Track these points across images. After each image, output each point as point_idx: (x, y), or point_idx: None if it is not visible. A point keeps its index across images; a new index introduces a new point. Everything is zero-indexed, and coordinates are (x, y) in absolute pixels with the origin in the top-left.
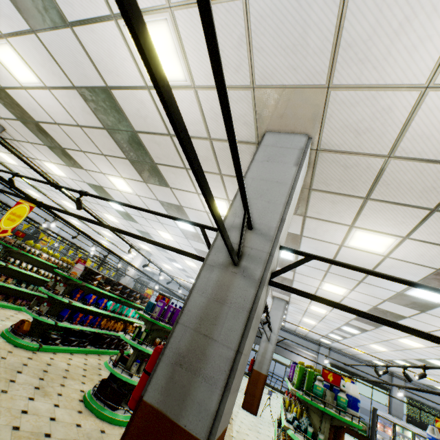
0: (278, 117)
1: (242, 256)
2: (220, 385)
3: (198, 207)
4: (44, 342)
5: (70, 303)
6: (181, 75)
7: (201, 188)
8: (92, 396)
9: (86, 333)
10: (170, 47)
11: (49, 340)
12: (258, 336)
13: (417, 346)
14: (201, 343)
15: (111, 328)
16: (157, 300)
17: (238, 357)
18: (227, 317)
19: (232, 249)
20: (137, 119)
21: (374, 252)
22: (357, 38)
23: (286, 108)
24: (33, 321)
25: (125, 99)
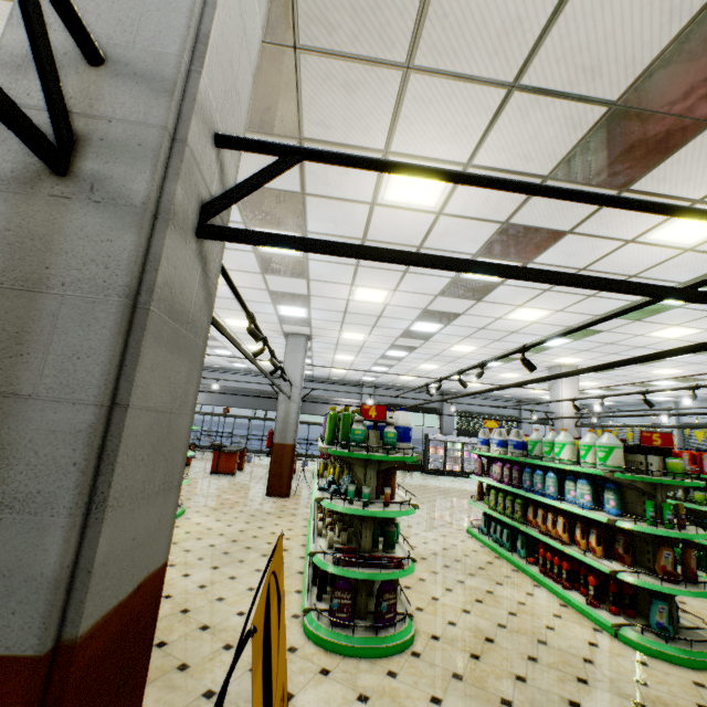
0: None
1: (80, 147)
2: (65, 504)
3: None
4: None
5: None
6: None
7: None
8: None
9: None
10: None
11: None
12: (274, 398)
13: (470, 351)
14: None
15: None
16: None
17: (119, 420)
18: (57, 327)
19: None
20: None
21: (423, 209)
22: None
23: None
24: None
25: None
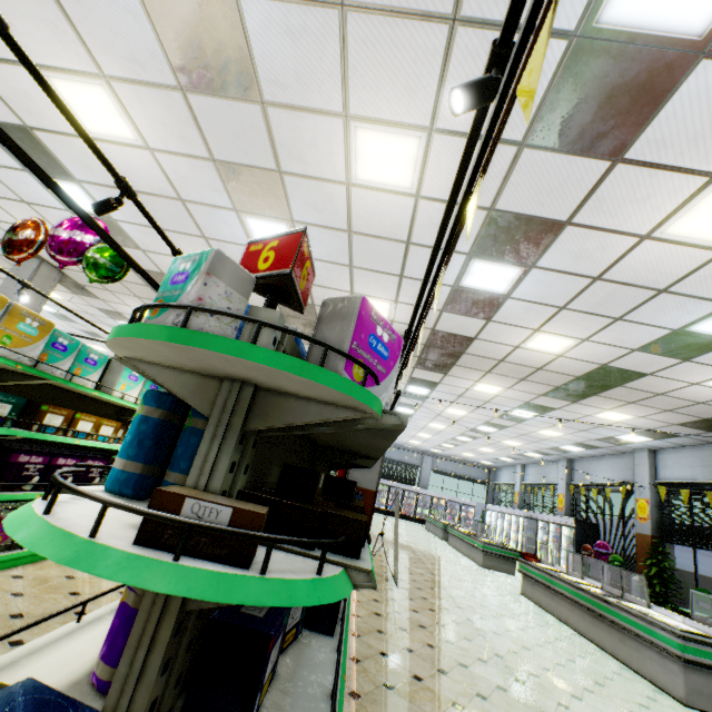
0: None
1: None
2: None
3: None
4: None
5: None
6: None
7: None
8: None
9: None
10: None
11: None
12: None
13: None
14: None
15: None
16: None
17: None
18: None
19: None
20: None
21: None
22: None
23: None
24: None
25: None
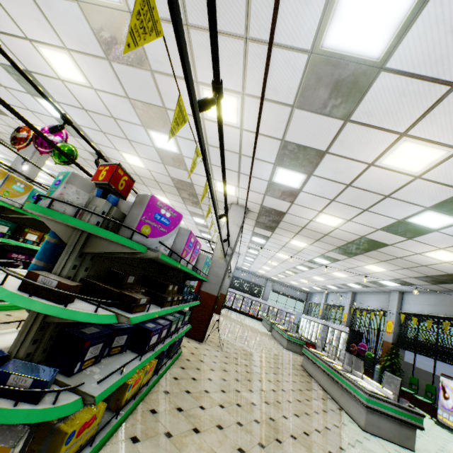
0: None
1: None
2: None
3: None
4: None
5: None
6: None
7: None
8: None
9: None
10: None
11: None
12: None
13: None
14: None
15: None
16: None
17: None
18: None
19: None
20: None
21: None
22: None
23: None
24: None
25: None
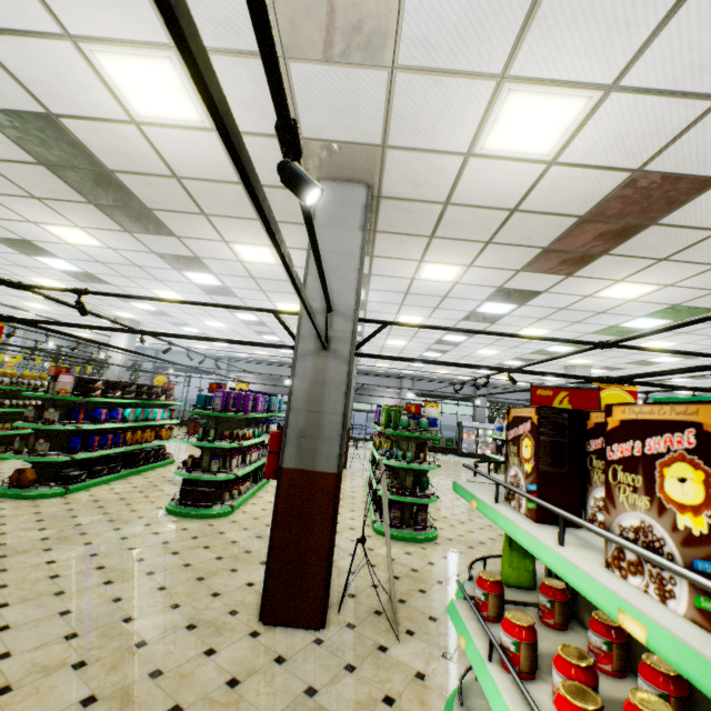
0: (333, 168)
1: (330, 340)
2: (338, 439)
3: (226, 257)
4: (68, 483)
5: (79, 429)
6: (195, 116)
7: (313, 324)
8: (178, 506)
9: (112, 456)
10: (177, 86)
11: (73, 479)
12: None
13: (493, 354)
14: (315, 418)
15: (141, 440)
16: (212, 390)
17: (346, 418)
18: (330, 394)
19: (324, 341)
20: (114, 157)
21: (445, 281)
22: (407, 114)
23: (341, 161)
24: (34, 466)
25: (89, 131)
